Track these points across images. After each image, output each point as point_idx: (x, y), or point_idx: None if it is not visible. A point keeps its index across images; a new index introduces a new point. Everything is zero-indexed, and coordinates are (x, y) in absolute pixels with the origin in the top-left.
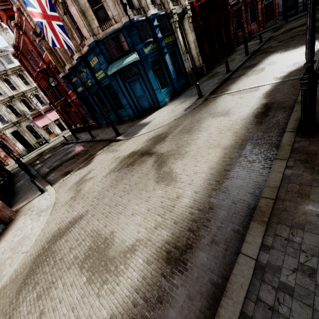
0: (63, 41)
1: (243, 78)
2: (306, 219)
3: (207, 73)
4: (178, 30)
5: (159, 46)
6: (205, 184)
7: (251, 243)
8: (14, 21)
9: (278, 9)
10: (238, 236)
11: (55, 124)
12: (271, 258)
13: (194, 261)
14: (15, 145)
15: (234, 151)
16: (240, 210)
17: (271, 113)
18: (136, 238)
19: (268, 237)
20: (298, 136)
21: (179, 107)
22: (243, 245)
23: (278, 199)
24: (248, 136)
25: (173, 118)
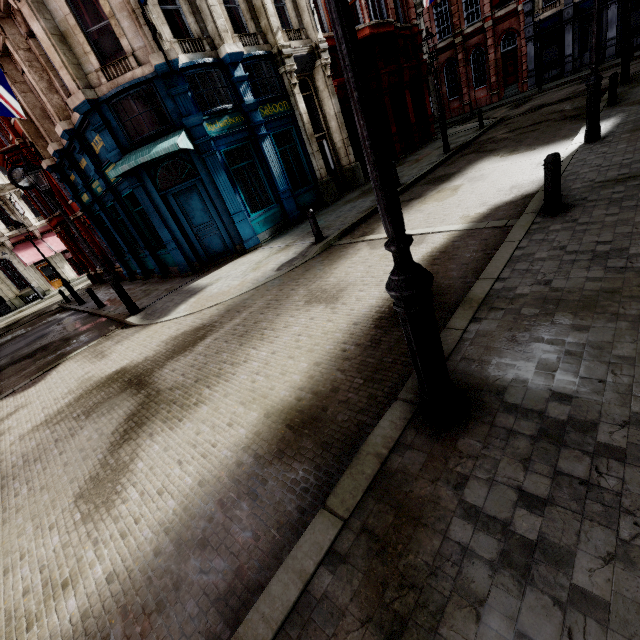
0: None
1: (415, 205)
2: None
3: (366, 182)
4: (296, 91)
5: (248, 120)
6: (150, 547)
7: None
8: None
9: (527, 64)
10: None
11: (65, 259)
12: None
13: None
14: None
15: (278, 430)
16: None
17: None
18: None
19: None
20: (414, 426)
21: (272, 260)
22: None
23: None
24: (332, 384)
25: (247, 287)
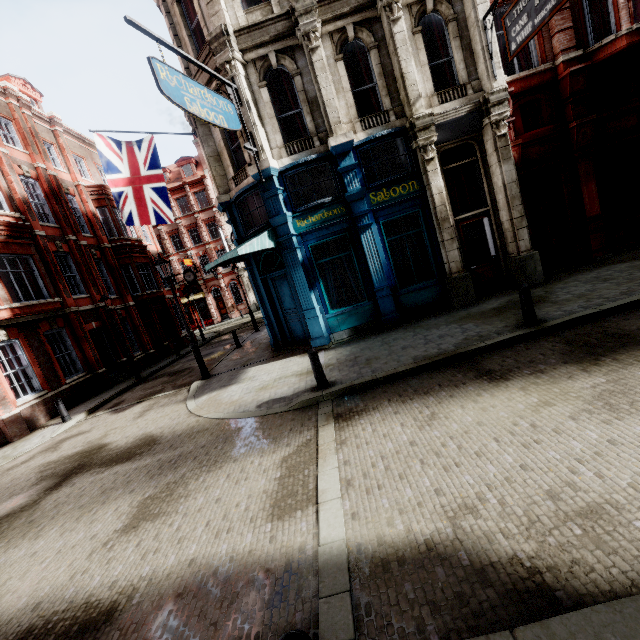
0: (153, 212)
1: (456, 396)
2: None
3: (545, 280)
4: (430, 167)
5: (350, 211)
6: None
7: None
8: None
9: None
10: None
11: None
12: None
13: None
14: (247, 295)
15: None
16: None
17: None
18: None
19: None
20: None
21: (278, 385)
22: None
23: None
24: None
25: (227, 411)
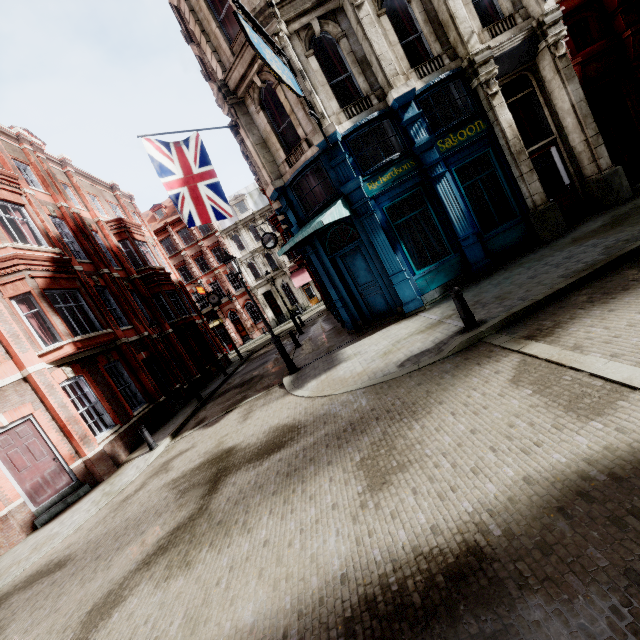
0: (211, 210)
1: None
2: None
3: (634, 194)
4: (496, 102)
5: (420, 163)
6: None
7: None
8: None
9: None
10: None
11: None
12: None
13: None
14: (264, 312)
15: None
16: None
17: None
18: None
19: None
20: None
21: (406, 345)
22: None
23: None
24: None
25: (361, 381)
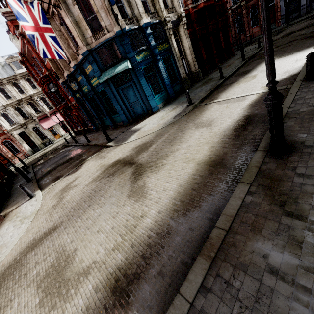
0: (55, 51)
1: (235, 85)
2: (252, 259)
3: (203, 78)
4: (172, 37)
5: (152, 53)
6: (170, 203)
7: (192, 283)
8: (19, 31)
9: (280, 12)
10: (185, 269)
11: (60, 125)
12: (206, 303)
13: (137, 294)
14: (22, 146)
15: (206, 168)
16: (194, 238)
17: (250, 127)
18: (94, 259)
19: (210, 277)
20: (268, 157)
21: (169, 115)
22: (184, 284)
23: (231, 230)
24: (223, 151)
25: (161, 126)
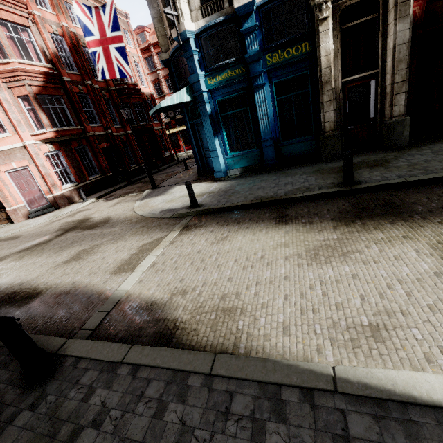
0: (117, 68)
1: (249, 228)
2: None
3: (408, 145)
4: (323, 27)
5: (249, 71)
6: None
7: None
8: None
9: None
10: None
11: None
12: None
13: None
14: None
15: None
16: None
17: None
18: None
19: None
20: None
21: (177, 201)
22: None
23: None
24: None
25: (147, 211)
